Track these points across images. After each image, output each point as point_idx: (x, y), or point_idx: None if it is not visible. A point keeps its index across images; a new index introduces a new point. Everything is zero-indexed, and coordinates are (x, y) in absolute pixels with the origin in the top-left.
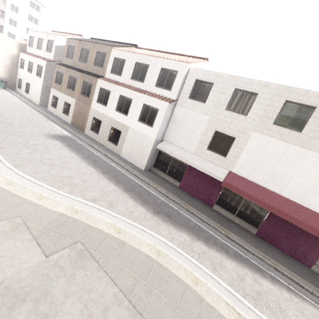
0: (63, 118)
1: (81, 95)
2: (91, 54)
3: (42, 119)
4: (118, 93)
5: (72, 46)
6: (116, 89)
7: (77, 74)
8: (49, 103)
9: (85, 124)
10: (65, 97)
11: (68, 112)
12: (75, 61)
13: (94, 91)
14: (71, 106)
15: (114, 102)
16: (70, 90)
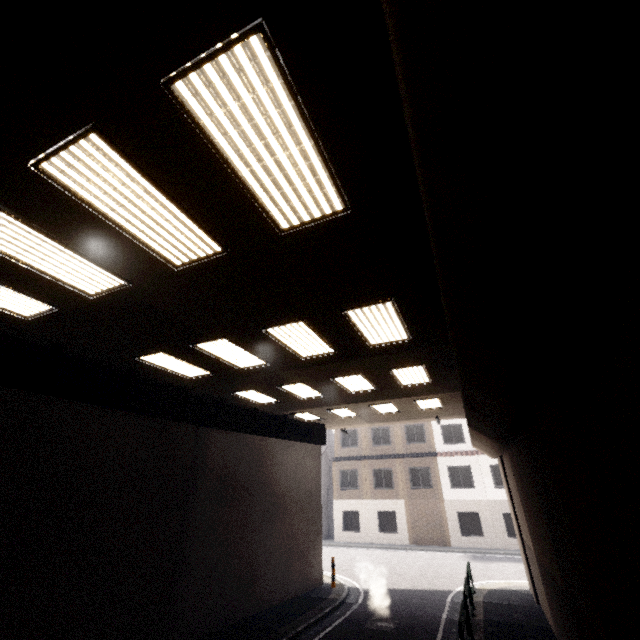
0: (385, 541)
1: (413, 489)
2: (395, 431)
3: (392, 552)
4: (485, 464)
5: (350, 430)
6: (479, 460)
7: (389, 463)
8: (335, 528)
9: (447, 530)
10: (375, 504)
11: (390, 526)
12: (365, 447)
13: (439, 475)
14: (398, 514)
15: (485, 477)
16: (383, 490)
